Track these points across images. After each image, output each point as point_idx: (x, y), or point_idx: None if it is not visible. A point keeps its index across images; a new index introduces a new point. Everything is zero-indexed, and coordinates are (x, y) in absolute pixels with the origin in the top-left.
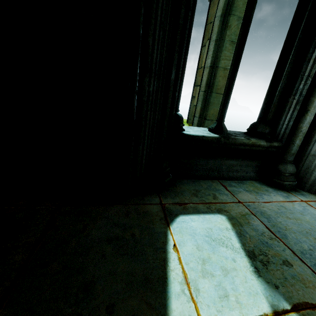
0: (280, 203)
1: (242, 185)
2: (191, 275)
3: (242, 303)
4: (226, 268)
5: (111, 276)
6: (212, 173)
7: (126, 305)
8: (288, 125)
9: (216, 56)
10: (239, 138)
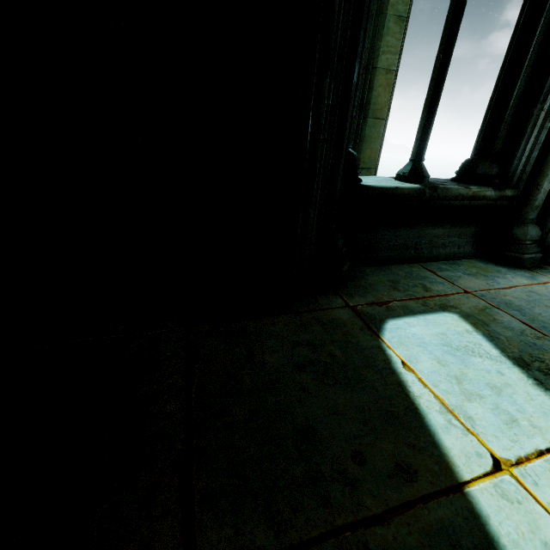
0: (527, 288)
1: (458, 268)
2: (450, 400)
3: (540, 427)
4: (494, 385)
5: (333, 415)
6: (405, 252)
7: (378, 451)
8: (530, 158)
9: (372, 47)
10: (452, 188)
